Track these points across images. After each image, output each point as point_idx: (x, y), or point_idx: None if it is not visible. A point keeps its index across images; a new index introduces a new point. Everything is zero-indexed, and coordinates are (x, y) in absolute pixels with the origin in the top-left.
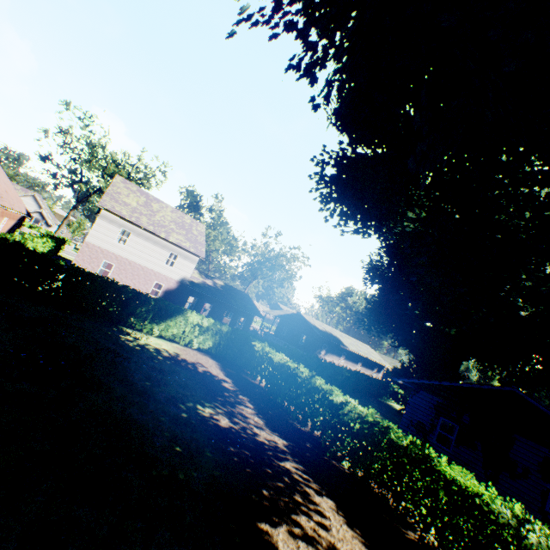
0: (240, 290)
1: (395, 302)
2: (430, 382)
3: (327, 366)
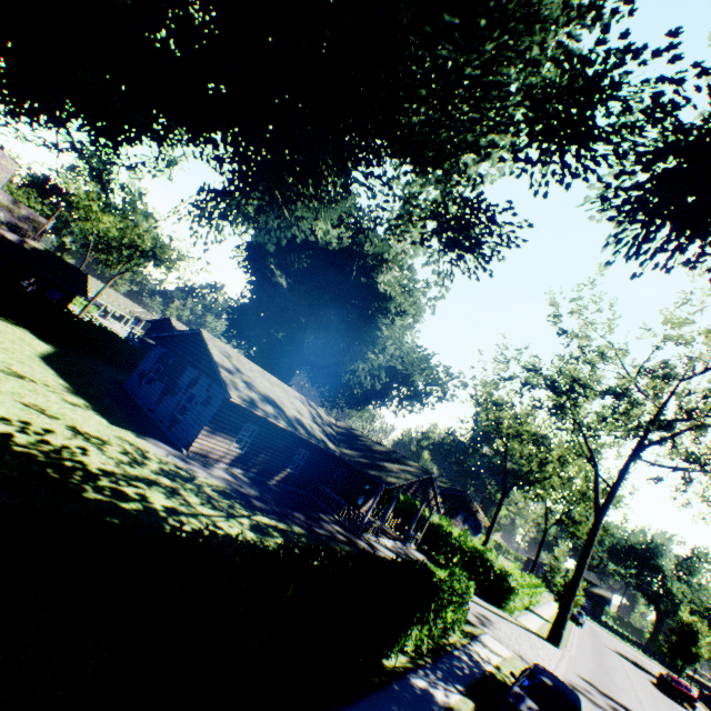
0: (73, 265)
1: (251, 308)
2: (162, 335)
3: (120, 342)
